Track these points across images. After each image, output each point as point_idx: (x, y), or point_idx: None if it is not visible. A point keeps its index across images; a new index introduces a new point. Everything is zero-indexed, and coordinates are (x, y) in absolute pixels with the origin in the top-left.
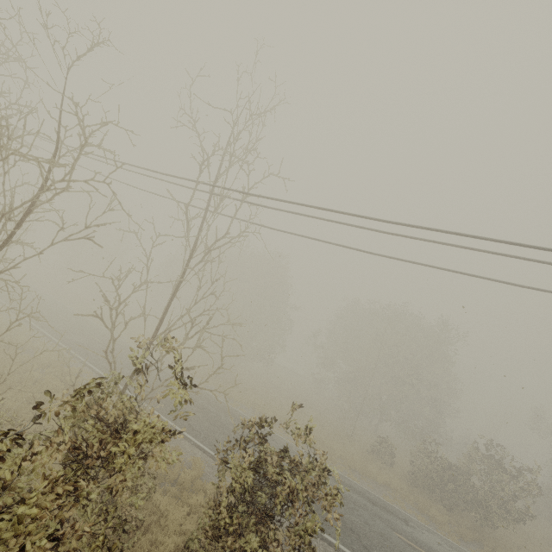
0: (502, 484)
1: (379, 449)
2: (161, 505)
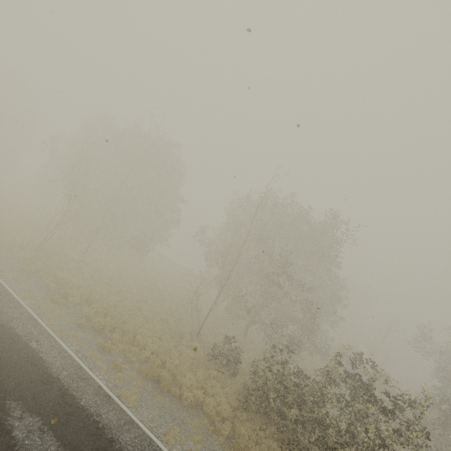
0: (367, 425)
1: (222, 353)
2: None
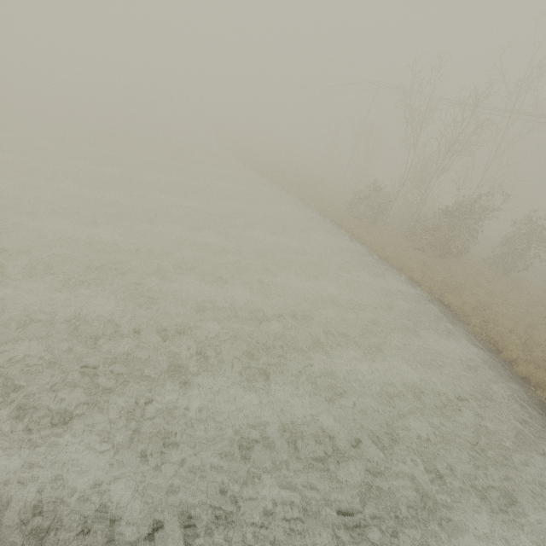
0: None
1: None
2: (473, 252)
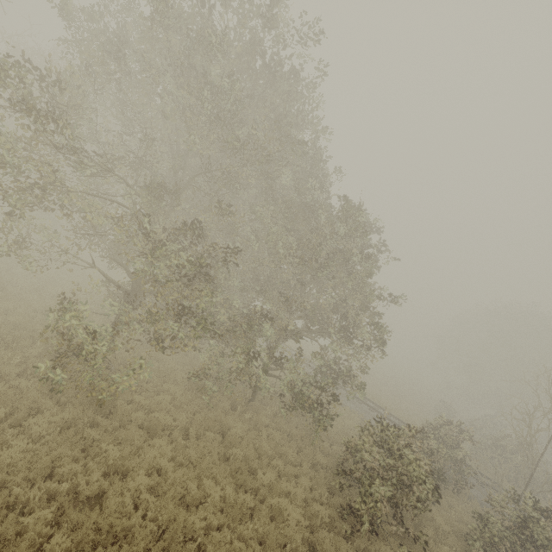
0: None
1: None
2: None
